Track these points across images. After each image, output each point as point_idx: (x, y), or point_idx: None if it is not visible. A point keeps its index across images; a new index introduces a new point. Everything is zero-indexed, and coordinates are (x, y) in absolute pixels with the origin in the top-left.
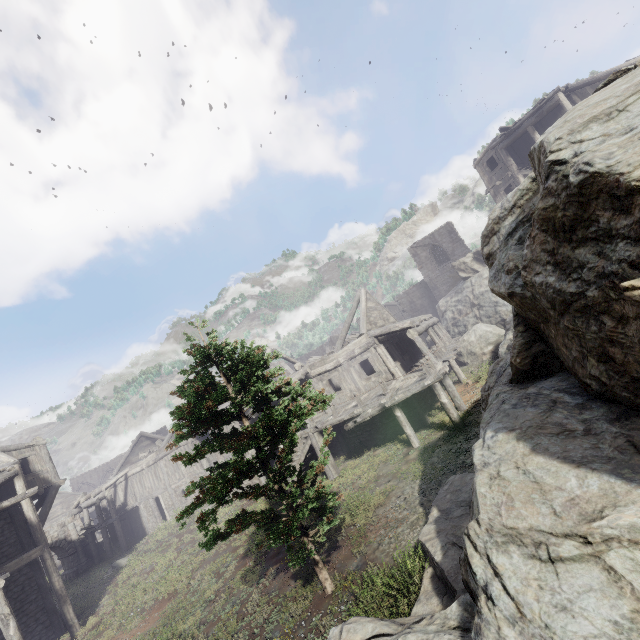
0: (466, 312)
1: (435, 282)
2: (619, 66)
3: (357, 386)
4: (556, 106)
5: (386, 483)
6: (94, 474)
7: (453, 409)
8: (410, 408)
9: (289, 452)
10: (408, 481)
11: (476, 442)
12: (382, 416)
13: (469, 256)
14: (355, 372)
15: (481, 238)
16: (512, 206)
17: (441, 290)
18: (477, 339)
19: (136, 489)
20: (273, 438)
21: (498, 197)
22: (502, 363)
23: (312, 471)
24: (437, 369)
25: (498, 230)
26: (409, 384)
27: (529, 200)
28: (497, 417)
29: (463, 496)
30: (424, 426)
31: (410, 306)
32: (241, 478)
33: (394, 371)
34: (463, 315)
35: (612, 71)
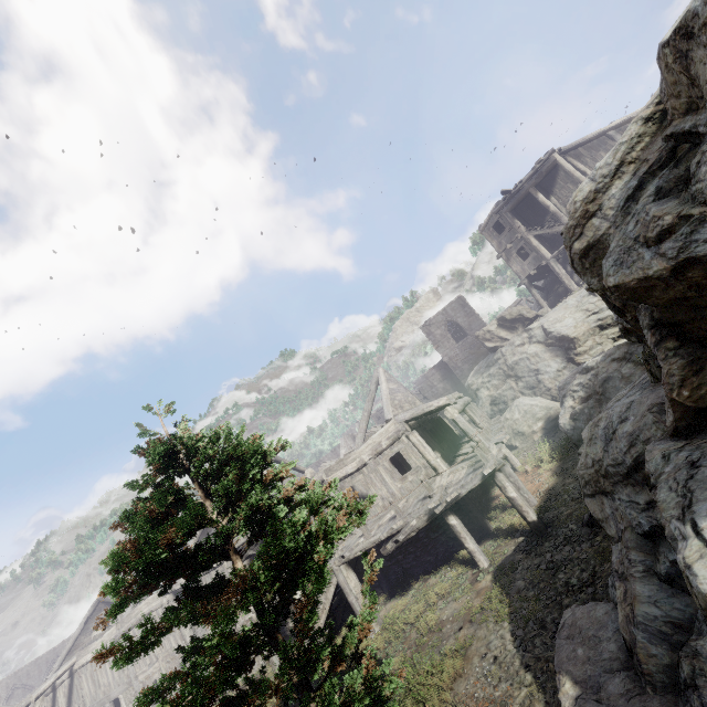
0: (501, 386)
1: (455, 361)
2: (606, 127)
3: (390, 490)
4: (552, 168)
5: (456, 633)
6: (33, 669)
7: (526, 505)
8: (464, 512)
9: (313, 611)
10: (490, 625)
11: (684, 548)
12: (428, 528)
13: (493, 323)
14: (385, 472)
15: (564, 234)
16: (617, 166)
17: (463, 369)
18: (522, 415)
19: (85, 690)
20: (283, 586)
21: (511, 260)
22: (603, 423)
23: (352, 638)
24: (493, 453)
25: (598, 208)
26: (459, 478)
27: (649, 146)
28: (703, 493)
29: (607, 648)
30: (486, 535)
31: (431, 391)
32: (230, 675)
33: (436, 464)
34: (498, 390)
35: (600, 132)
